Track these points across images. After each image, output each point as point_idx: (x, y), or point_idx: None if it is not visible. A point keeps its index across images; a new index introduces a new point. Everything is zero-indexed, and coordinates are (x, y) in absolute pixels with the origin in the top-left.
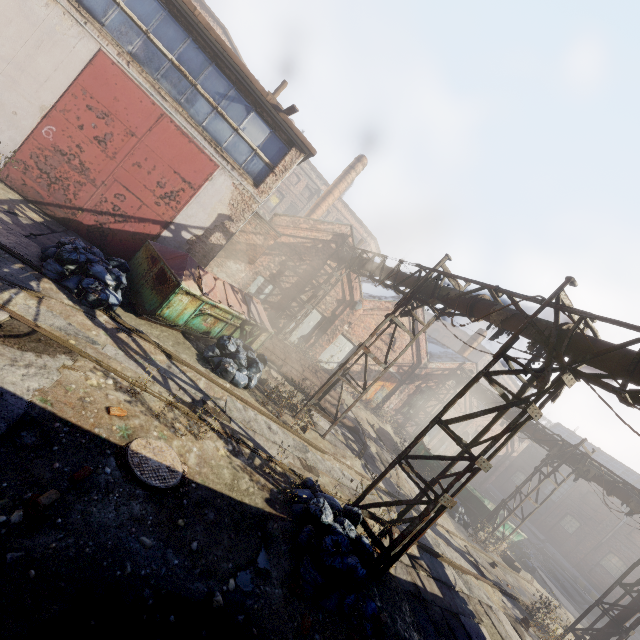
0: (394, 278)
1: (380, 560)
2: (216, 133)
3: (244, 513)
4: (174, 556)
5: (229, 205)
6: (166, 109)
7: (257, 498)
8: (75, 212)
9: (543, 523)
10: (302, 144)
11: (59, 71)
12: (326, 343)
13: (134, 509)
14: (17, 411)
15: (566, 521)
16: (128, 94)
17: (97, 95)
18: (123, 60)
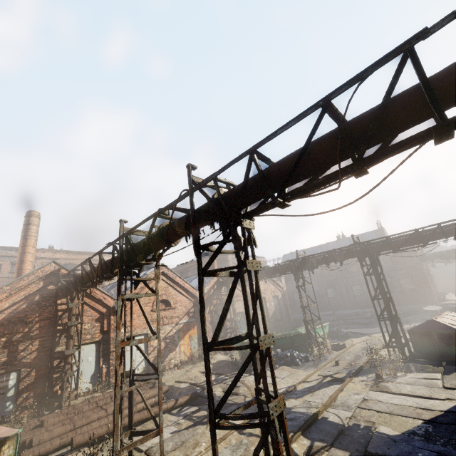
0: (106, 268)
1: None
2: None
3: None
4: None
5: None
6: None
7: None
8: None
9: (325, 305)
10: None
11: None
12: None
13: None
14: None
15: (329, 293)
16: None
17: None
18: None
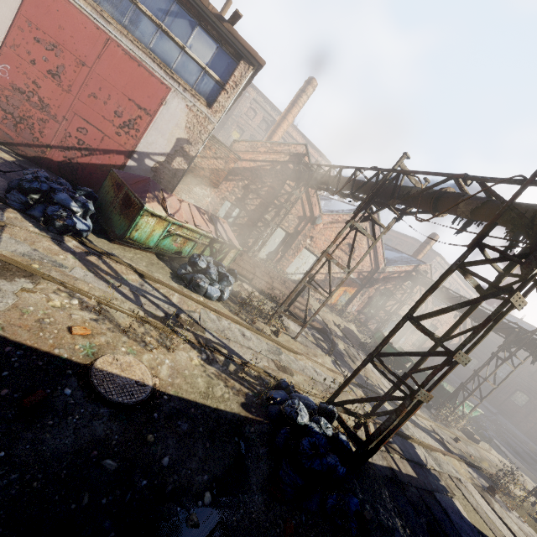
0: (351, 186)
1: (358, 454)
2: (164, 54)
3: (220, 420)
4: (142, 476)
5: (186, 128)
6: (111, 33)
7: (232, 403)
8: (44, 150)
9: (494, 399)
10: (250, 56)
11: (1, 3)
12: (291, 257)
13: (97, 430)
14: None
15: (516, 396)
16: (71, 20)
17: (42, 25)
18: None
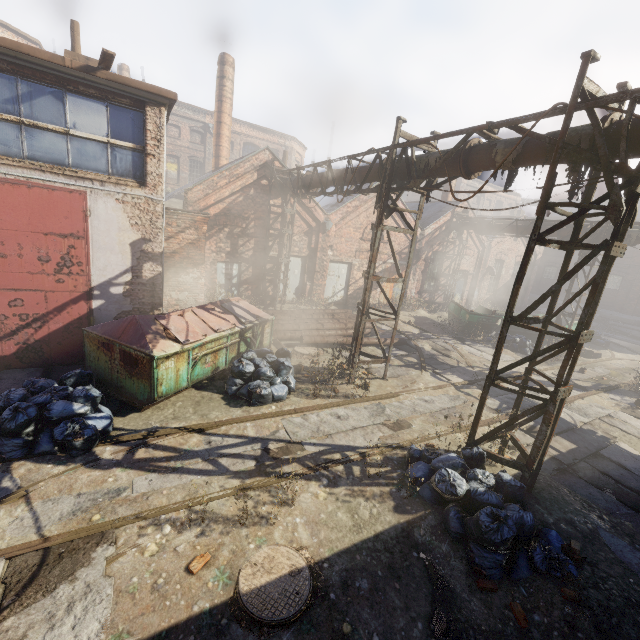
0: (353, 181)
1: (526, 479)
2: (48, 154)
3: (387, 545)
4: None
5: (132, 227)
6: None
7: (386, 515)
8: None
9: None
10: (152, 95)
11: None
12: (322, 280)
13: None
14: None
15: (608, 282)
16: None
17: None
18: None
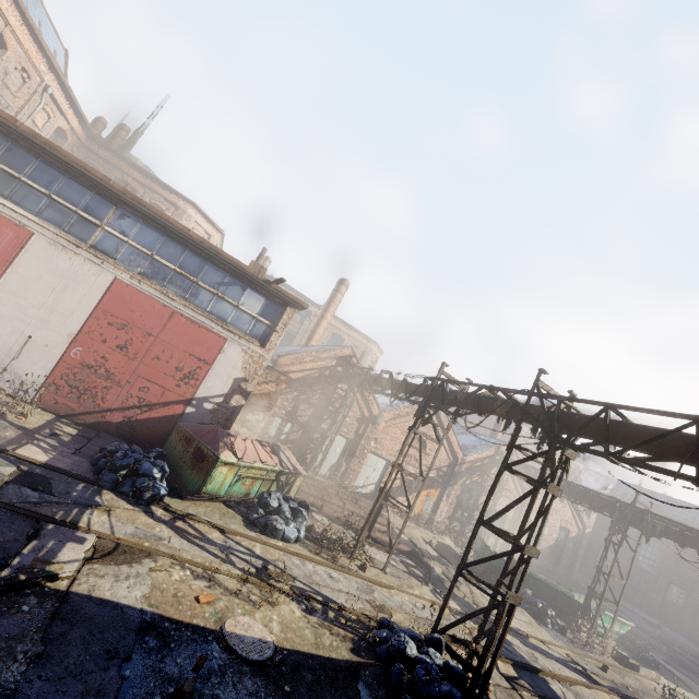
0: (405, 391)
1: (474, 682)
2: (220, 313)
3: (336, 668)
4: None
5: (242, 369)
6: (175, 307)
7: (342, 650)
8: (104, 414)
9: (650, 603)
10: (295, 302)
11: (83, 303)
12: (358, 466)
13: (247, 685)
14: (137, 620)
15: (672, 593)
16: (142, 304)
17: (116, 312)
18: (135, 280)
